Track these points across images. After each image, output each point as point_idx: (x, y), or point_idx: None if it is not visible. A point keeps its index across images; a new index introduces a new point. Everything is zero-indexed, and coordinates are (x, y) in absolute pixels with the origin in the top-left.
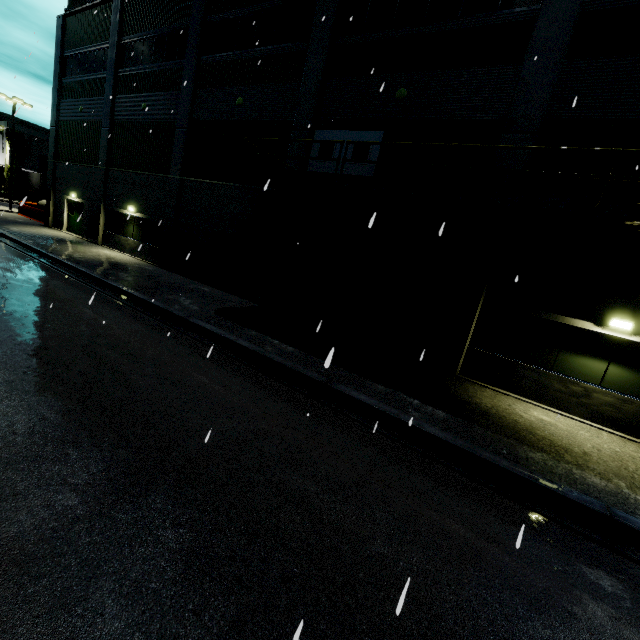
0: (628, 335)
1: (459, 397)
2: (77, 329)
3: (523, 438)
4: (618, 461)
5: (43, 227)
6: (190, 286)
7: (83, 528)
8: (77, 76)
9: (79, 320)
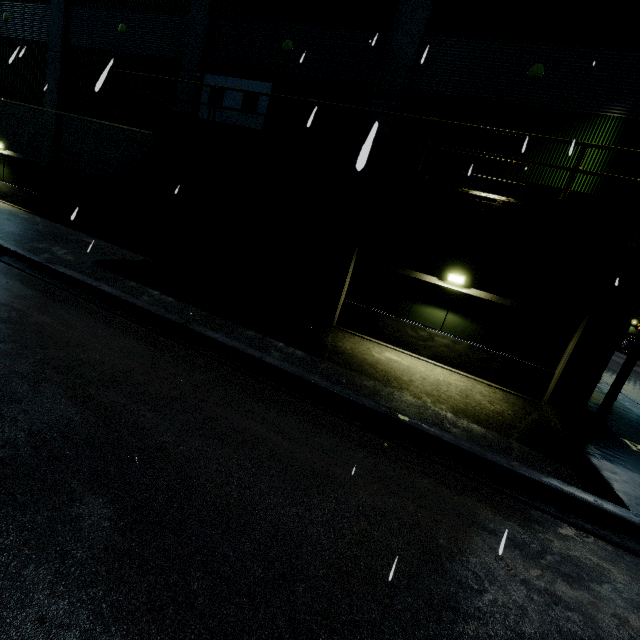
0: (461, 288)
1: (323, 341)
2: None
3: (364, 371)
4: (435, 386)
5: None
6: (71, 237)
7: None
8: None
9: None
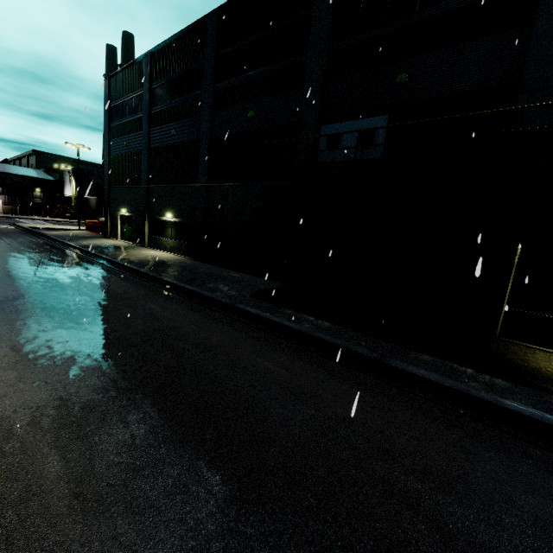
0: None
1: (513, 362)
2: (151, 324)
3: None
4: None
5: (104, 238)
6: (224, 274)
7: (219, 548)
8: (121, 120)
9: (150, 315)
